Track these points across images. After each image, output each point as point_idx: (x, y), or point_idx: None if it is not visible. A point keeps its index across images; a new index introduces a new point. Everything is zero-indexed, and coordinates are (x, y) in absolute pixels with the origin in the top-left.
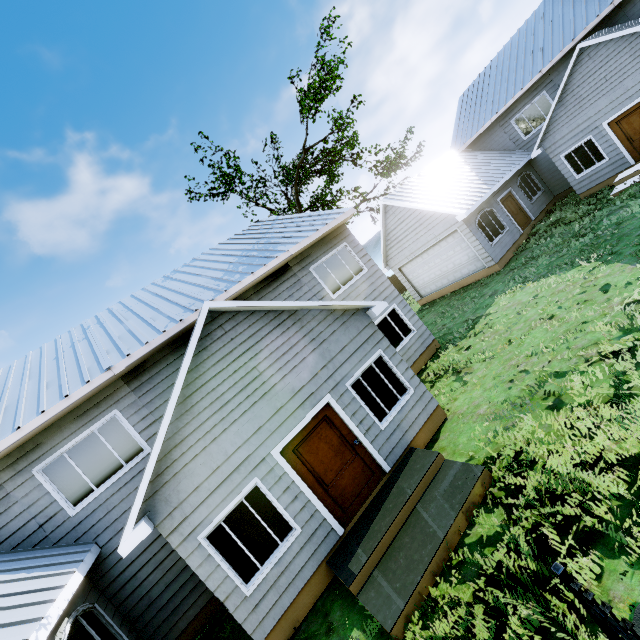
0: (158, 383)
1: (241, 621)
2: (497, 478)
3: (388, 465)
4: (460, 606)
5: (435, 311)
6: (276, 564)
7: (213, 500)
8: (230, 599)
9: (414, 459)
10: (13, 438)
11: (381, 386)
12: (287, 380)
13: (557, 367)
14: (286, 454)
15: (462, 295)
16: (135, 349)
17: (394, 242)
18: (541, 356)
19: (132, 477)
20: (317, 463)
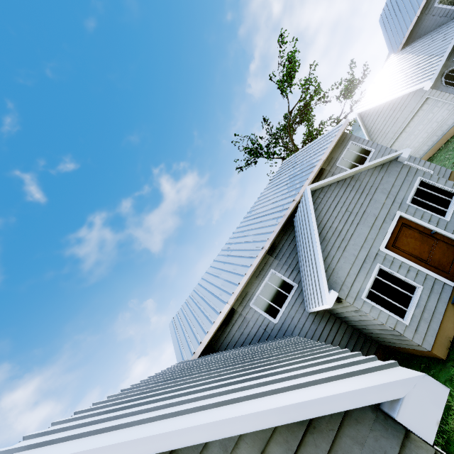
0: (285, 251)
1: (410, 338)
2: None
3: None
4: None
5: (437, 161)
6: (416, 307)
7: (359, 279)
8: (397, 327)
9: None
10: (239, 288)
11: (432, 197)
12: (368, 211)
13: None
14: (389, 249)
15: None
16: (269, 236)
17: (376, 133)
18: None
19: (295, 300)
20: (411, 250)
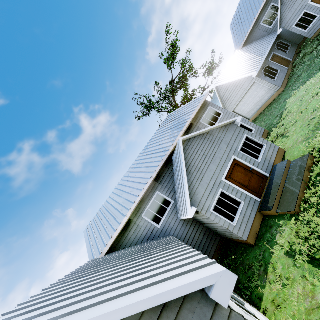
0: (166, 179)
1: (236, 234)
2: (316, 156)
3: (268, 174)
4: (317, 192)
5: (259, 121)
6: (240, 215)
7: (209, 198)
8: (229, 227)
9: (278, 167)
10: (134, 205)
11: (252, 147)
12: (216, 155)
13: None
14: (227, 179)
15: (269, 109)
16: (156, 169)
17: (226, 101)
18: (318, 109)
19: (172, 212)
20: (239, 180)
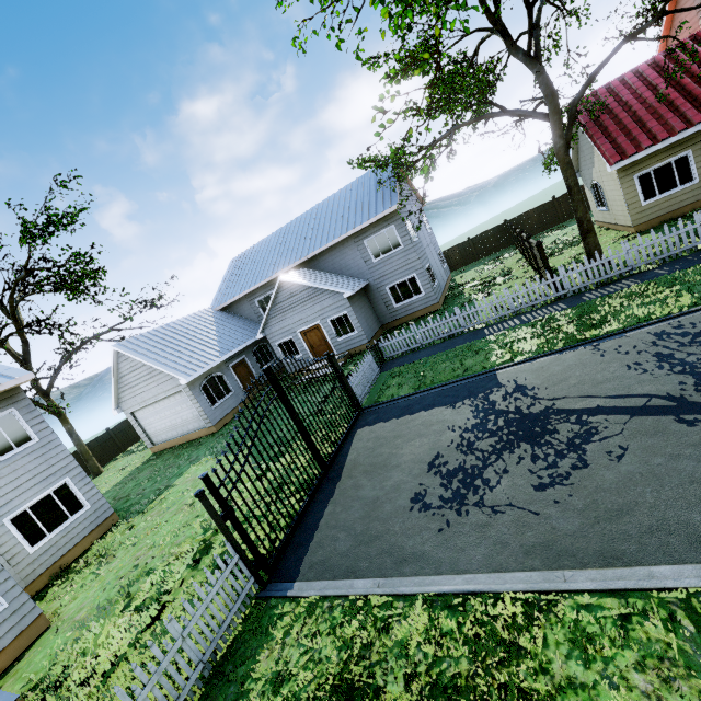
0: None
1: None
2: None
3: None
4: None
5: (154, 466)
6: None
7: None
8: None
9: None
10: None
11: None
12: None
13: (154, 563)
14: None
15: (182, 452)
16: None
17: (127, 386)
18: (156, 549)
19: None
20: None
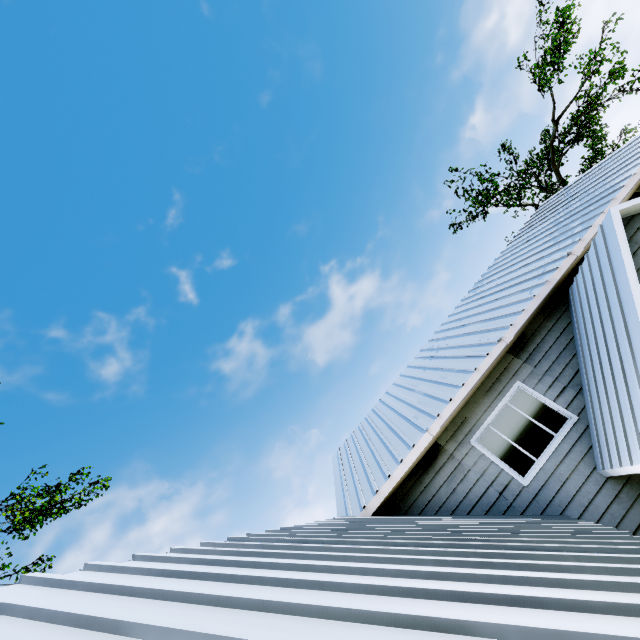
0: (547, 350)
1: None
2: None
3: None
4: None
5: None
6: None
7: None
8: None
9: None
10: (450, 408)
11: None
12: None
13: None
14: None
15: None
16: (513, 319)
17: None
18: None
19: (569, 447)
20: None
